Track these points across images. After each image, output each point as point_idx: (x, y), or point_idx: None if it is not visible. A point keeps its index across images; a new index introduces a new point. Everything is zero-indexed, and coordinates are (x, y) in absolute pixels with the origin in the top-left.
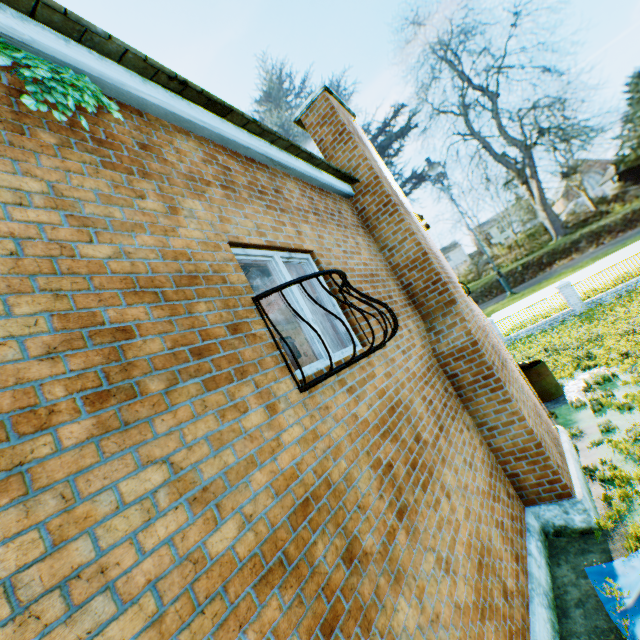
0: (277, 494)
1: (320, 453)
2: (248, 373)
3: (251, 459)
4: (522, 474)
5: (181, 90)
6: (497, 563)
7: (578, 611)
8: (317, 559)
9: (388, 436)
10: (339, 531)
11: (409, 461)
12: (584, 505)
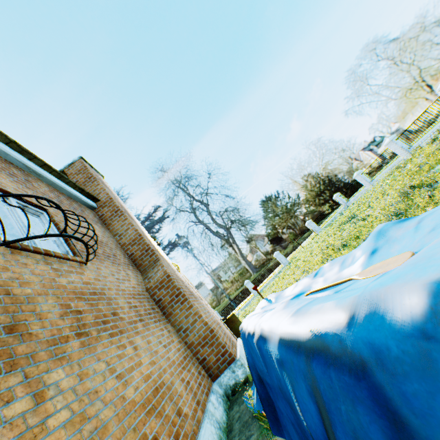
0: None
1: (7, 276)
2: None
3: None
4: (208, 356)
5: None
6: (176, 397)
7: (237, 422)
8: None
9: (84, 300)
10: (7, 315)
11: (102, 319)
12: (241, 361)
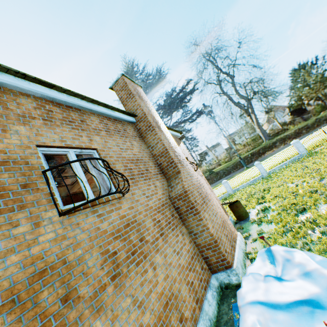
0: (24, 266)
1: (64, 246)
2: (26, 207)
3: (11, 249)
4: (210, 257)
5: (24, 77)
6: (181, 303)
7: None
8: (42, 299)
9: (119, 238)
10: (64, 285)
11: (131, 250)
12: (236, 271)
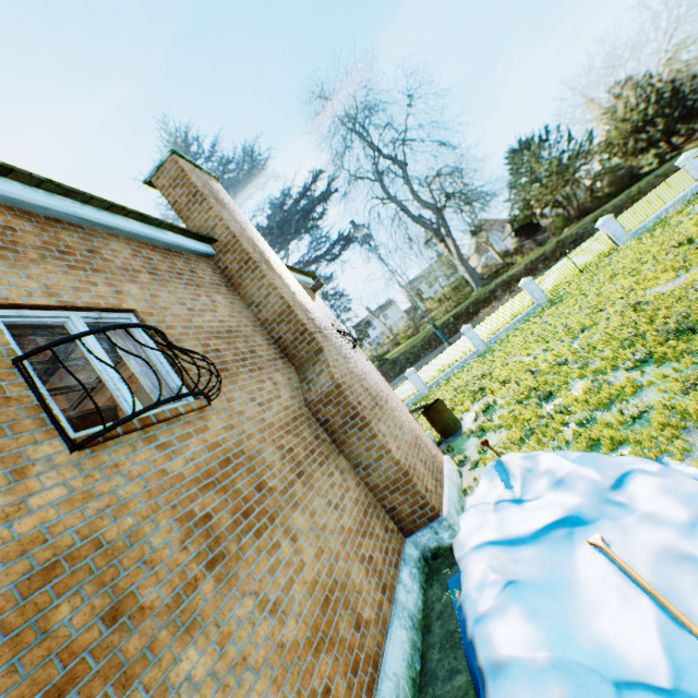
0: (3, 561)
1: (92, 512)
2: None
3: None
4: (399, 506)
5: None
6: (354, 596)
7: (438, 623)
8: (60, 624)
9: (213, 487)
10: (105, 590)
11: (242, 510)
12: (449, 521)
